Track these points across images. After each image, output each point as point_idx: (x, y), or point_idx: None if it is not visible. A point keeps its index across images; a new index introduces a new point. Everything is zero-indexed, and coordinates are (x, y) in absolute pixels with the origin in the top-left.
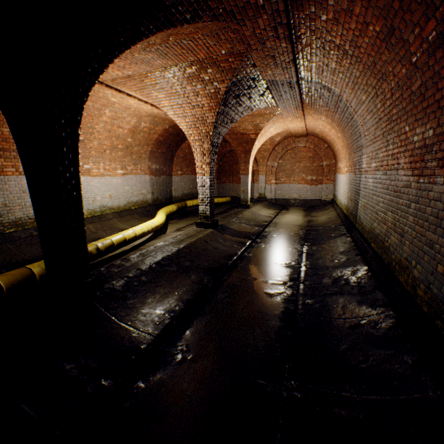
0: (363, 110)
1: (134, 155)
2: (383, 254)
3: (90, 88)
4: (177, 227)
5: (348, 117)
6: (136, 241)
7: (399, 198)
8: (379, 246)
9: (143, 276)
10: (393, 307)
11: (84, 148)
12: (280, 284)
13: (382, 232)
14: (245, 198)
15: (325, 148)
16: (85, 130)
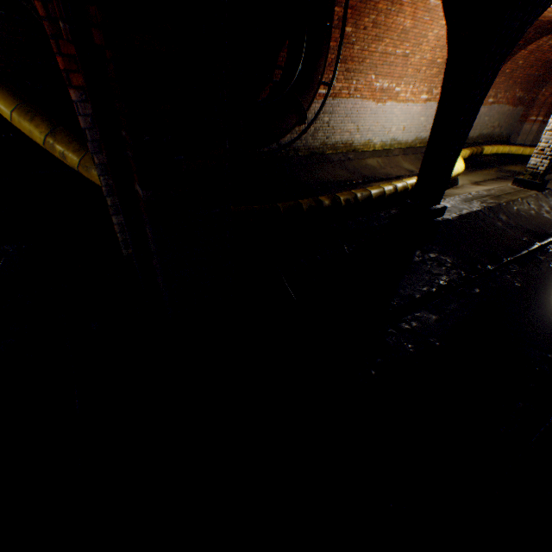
0: None
1: None
2: None
3: (536, 18)
4: (469, 180)
5: None
6: None
7: None
8: None
9: (469, 218)
10: None
11: (404, 65)
12: None
13: None
14: None
15: None
16: (416, 40)
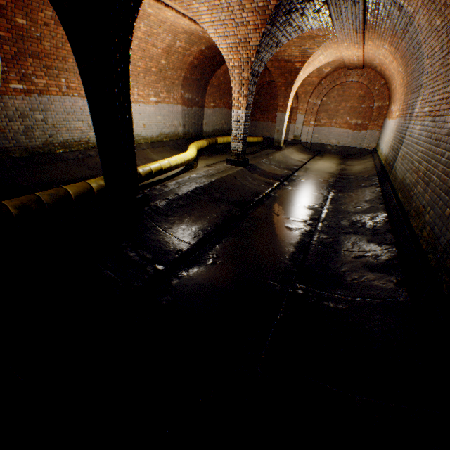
0: (434, 39)
1: (167, 80)
2: (405, 204)
3: (140, 2)
4: (207, 164)
5: (415, 47)
6: (169, 173)
7: (437, 147)
8: (404, 196)
9: (180, 200)
10: (397, 246)
11: None
12: (300, 221)
13: (411, 182)
14: (279, 139)
15: (380, 86)
16: None
